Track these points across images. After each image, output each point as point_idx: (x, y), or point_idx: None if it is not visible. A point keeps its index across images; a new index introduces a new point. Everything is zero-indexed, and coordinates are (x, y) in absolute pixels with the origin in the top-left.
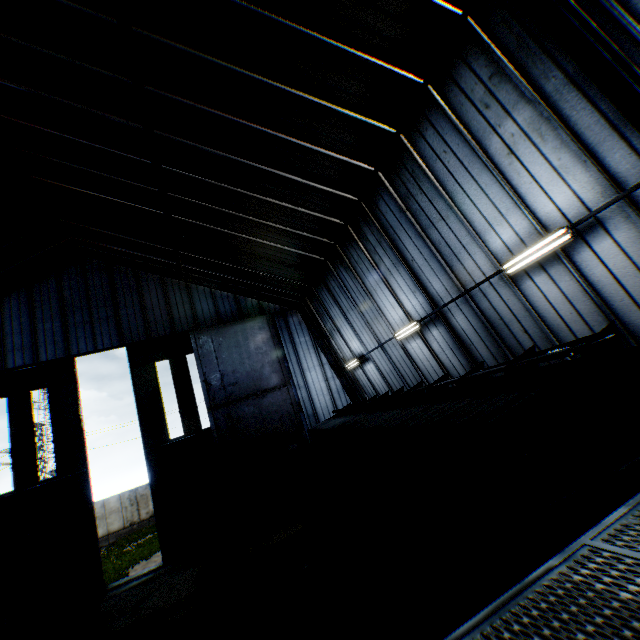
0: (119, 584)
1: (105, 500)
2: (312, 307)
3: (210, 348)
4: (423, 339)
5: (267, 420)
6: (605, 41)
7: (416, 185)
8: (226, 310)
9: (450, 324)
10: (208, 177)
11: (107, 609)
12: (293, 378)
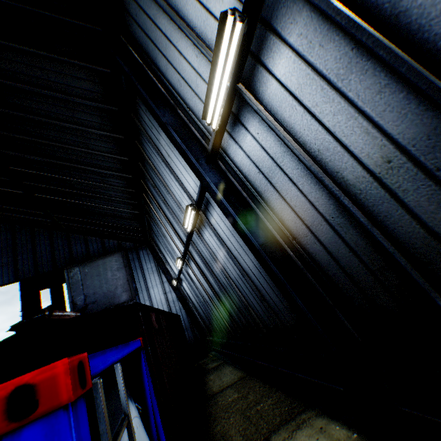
0: None
1: None
2: (154, 243)
3: (78, 278)
4: (191, 268)
5: None
6: (164, 94)
7: (152, 171)
8: (94, 250)
9: (195, 259)
10: (42, 171)
11: None
12: (140, 294)
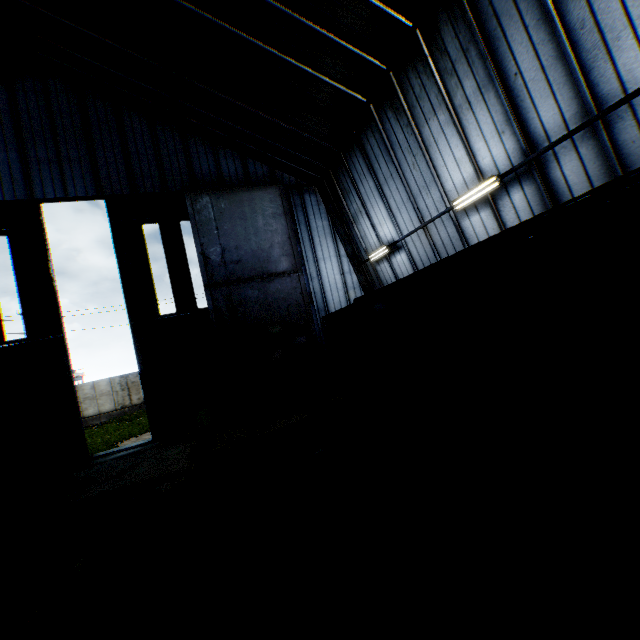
0: (104, 454)
1: (95, 383)
2: (336, 183)
3: (209, 215)
4: (493, 208)
5: (273, 307)
6: None
7: None
8: (230, 173)
9: (547, 179)
10: None
11: (89, 475)
12: (305, 266)
